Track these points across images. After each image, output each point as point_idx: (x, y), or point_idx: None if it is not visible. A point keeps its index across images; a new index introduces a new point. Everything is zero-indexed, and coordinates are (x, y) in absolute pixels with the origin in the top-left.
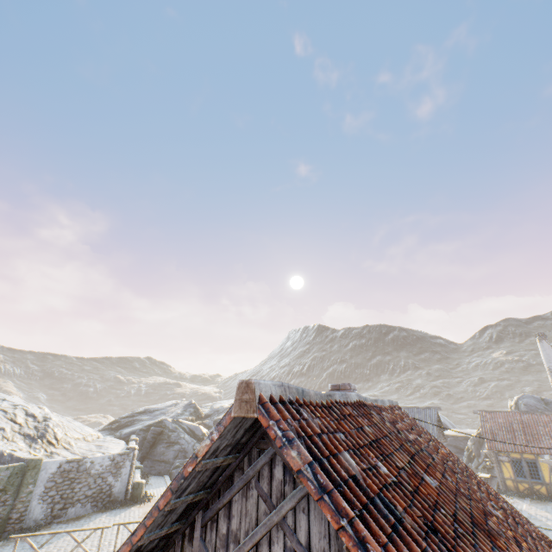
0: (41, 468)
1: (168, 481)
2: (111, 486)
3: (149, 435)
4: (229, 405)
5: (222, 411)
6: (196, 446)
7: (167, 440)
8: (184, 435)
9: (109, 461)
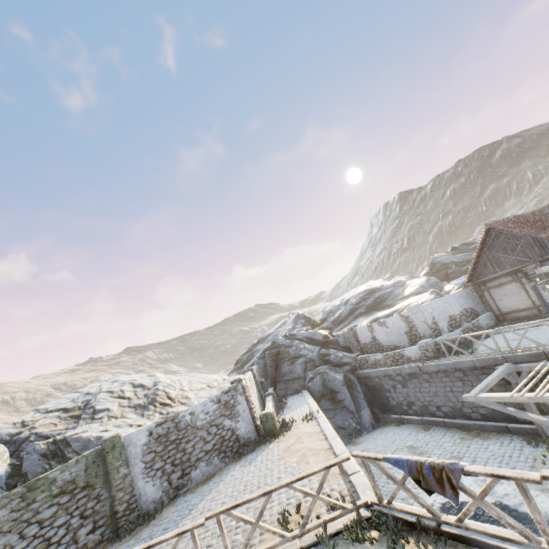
0: (126, 445)
1: (307, 397)
2: (233, 429)
3: (267, 360)
4: (341, 302)
5: (335, 310)
6: (322, 351)
7: (288, 357)
8: (303, 346)
9: (214, 404)
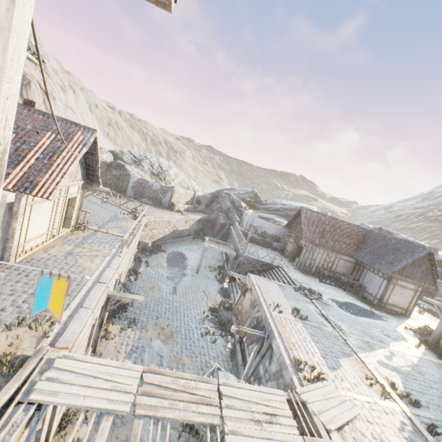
0: (131, 177)
1: (201, 215)
2: (161, 198)
3: (212, 195)
4: (284, 203)
5: (276, 204)
6: (230, 209)
7: (217, 201)
8: (227, 201)
9: (160, 187)
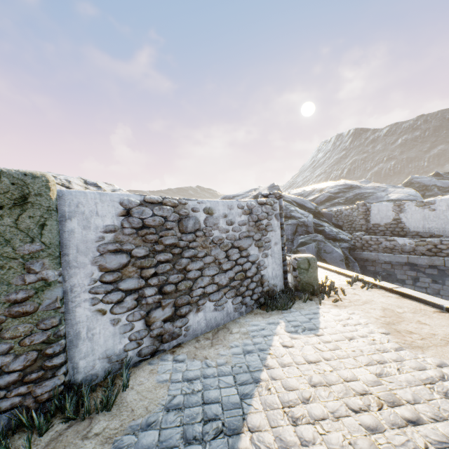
0: (60, 212)
1: None
2: (258, 265)
3: None
4: (313, 189)
5: (307, 195)
6: (314, 220)
7: None
8: (293, 208)
9: (242, 214)
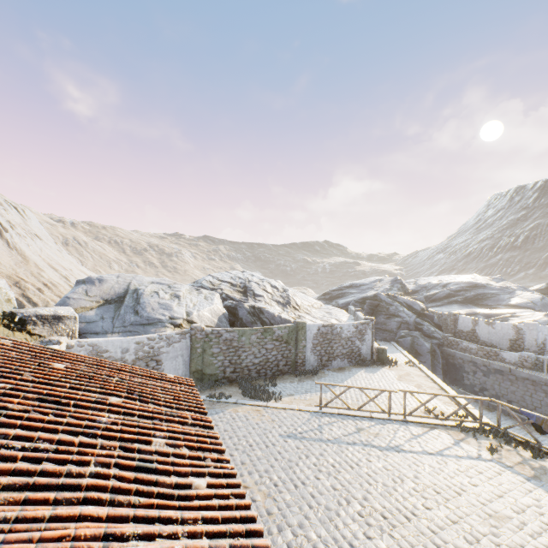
0: (306, 329)
1: (400, 349)
2: (359, 348)
3: (366, 306)
4: (438, 282)
5: (430, 288)
6: (417, 320)
7: (386, 312)
8: (401, 309)
9: (353, 328)
